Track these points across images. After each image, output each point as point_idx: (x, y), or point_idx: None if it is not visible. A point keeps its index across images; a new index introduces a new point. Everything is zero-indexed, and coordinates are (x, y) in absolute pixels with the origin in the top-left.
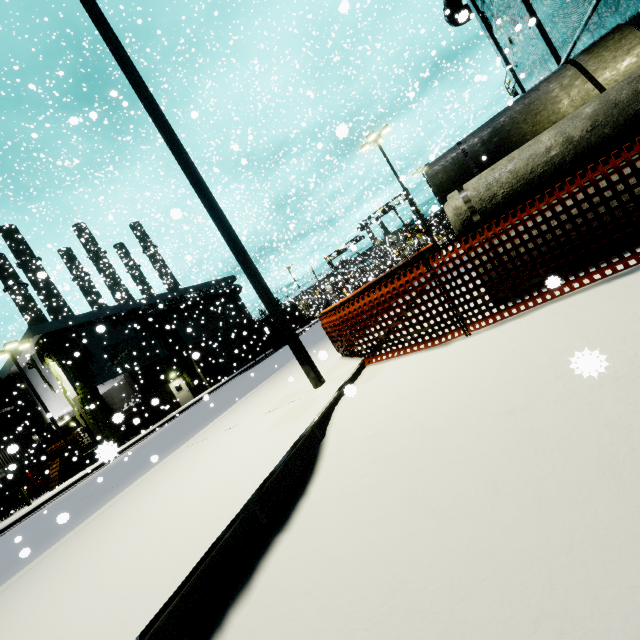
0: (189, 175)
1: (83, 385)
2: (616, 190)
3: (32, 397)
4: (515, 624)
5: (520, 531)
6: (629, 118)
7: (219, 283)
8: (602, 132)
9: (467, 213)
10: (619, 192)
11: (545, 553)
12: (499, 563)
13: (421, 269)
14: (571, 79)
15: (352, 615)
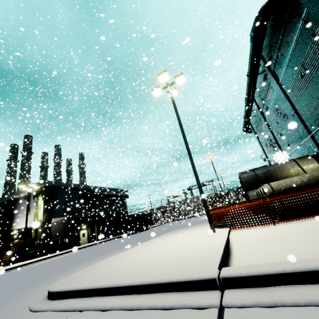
0: (189, 154)
1: (47, 215)
2: (318, 195)
3: (14, 213)
4: (315, 254)
5: (311, 248)
6: (318, 181)
7: (120, 191)
8: (311, 182)
9: (271, 191)
10: None
11: (318, 250)
12: (308, 251)
13: (261, 201)
14: (293, 164)
15: (274, 258)
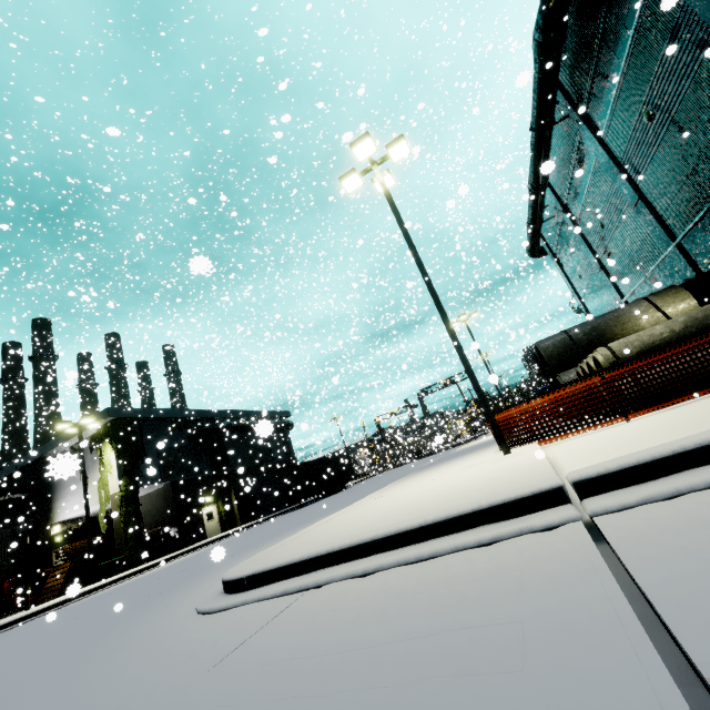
0: (438, 305)
1: (129, 481)
2: (708, 351)
3: (51, 488)
4: None
5: None
6: (704, 326)
7: (275, 415)
8: (691, 330)
9: (613, 359)
10: (709, 353)
11: None
12: None
13: (597, 378)
14: (646, 308)
15: None
